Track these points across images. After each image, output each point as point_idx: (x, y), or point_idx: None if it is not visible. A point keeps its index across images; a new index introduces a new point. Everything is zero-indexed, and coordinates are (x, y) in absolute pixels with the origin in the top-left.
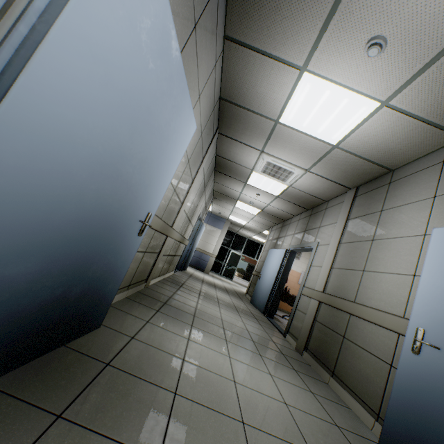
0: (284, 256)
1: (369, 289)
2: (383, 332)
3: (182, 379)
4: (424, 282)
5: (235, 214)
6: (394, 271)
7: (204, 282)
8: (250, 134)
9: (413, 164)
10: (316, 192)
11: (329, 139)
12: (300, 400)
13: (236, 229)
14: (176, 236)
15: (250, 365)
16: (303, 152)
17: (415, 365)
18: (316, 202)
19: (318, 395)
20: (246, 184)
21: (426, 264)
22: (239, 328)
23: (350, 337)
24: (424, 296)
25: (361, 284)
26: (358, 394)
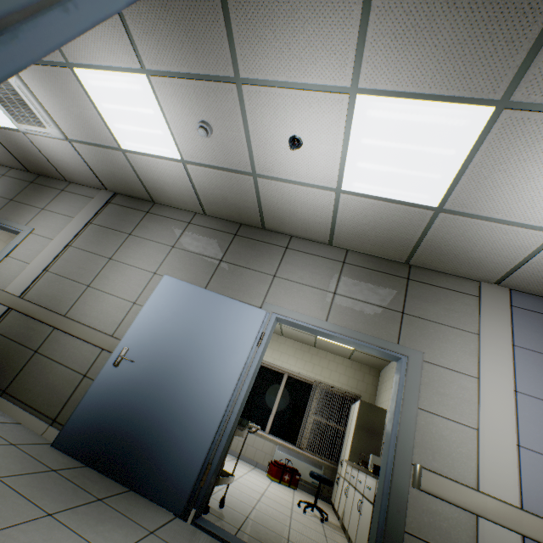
0: None
1: (89, 306)
2: (88, 348)
3: None
4: (144, 313)
5: None
6: (120, 295)
7: None
8: None
9: (171, 210)
10: (62, 166)
11: (122, 140)
12: None
13: None
14: None
15: None
16: (81, 122)
17: (112, 375)
18: (53, 173)
19: None
20: None
21: (150, 300)
22: None
23: (47, 352)
24: (139, 324)
25: (82, 299)
26: (37, 407)
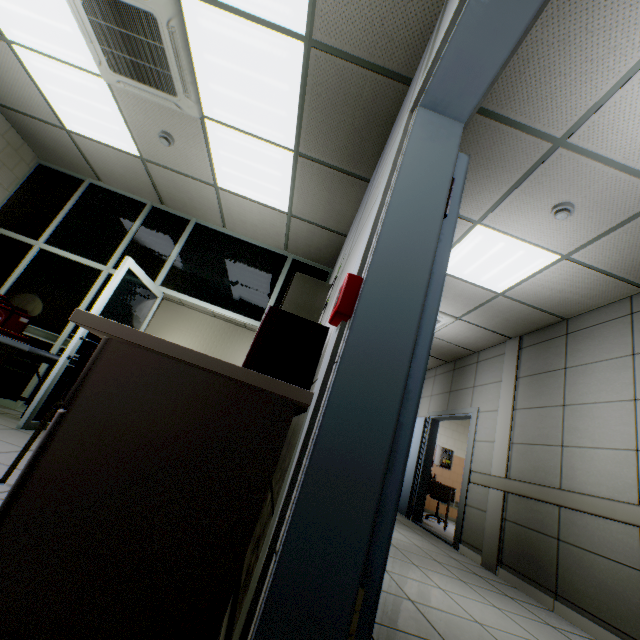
0: (423, 427)
1: (578, 470)
2: (616, 527)
3: (436, 626)
4: None
5: None
6: (607, 445)
7: None
8: None
9: (592, 314)
10: (464, 342)
11: (493, 286)
12: (552, 638)
13: None
14: None
15: (469, 598)
16: (457, 299)
17: None
18: (462, 353)
19: (559, 628)
20: None
21: None
22: (408, 544)
23: (569, 538)
24: None
25: (564, 464)
26: (605, 619)
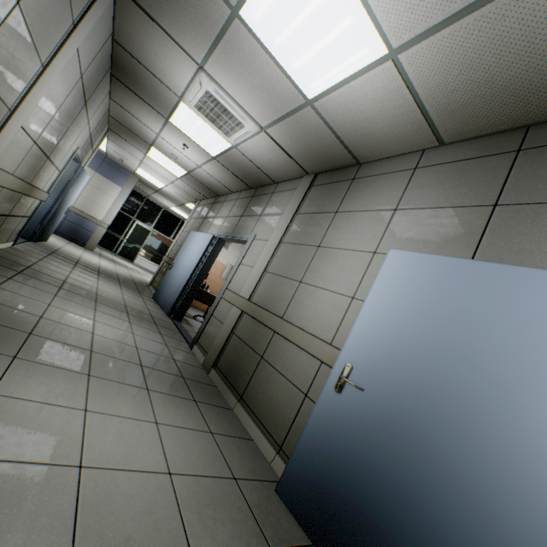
0: (209, 244)
1: (302, 305)
2: (306, 358)
3: None
4: (366, 311)
5: (147, 168)
6: (334, 289)
7: (79, 264)
8: (183, 19)
9: (383, 163)
10: (267, 167)
11: (305, 85)
12: (194, 455)
13: (147, 192)
14: (3, 179)
15: (123, 417)
16: (265, 95)
17: (335, 404)
18: (264, 180)
19: (219, 434)
20: (169, 121)
21: (372, 291)
22: (123, 346)
23: (269, 358)
24: (362, 328)
25: (295, 298)
26: (264, 423)
